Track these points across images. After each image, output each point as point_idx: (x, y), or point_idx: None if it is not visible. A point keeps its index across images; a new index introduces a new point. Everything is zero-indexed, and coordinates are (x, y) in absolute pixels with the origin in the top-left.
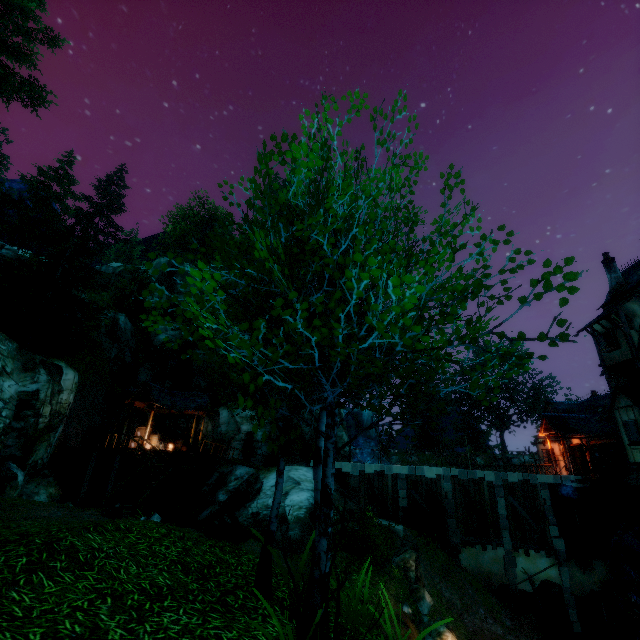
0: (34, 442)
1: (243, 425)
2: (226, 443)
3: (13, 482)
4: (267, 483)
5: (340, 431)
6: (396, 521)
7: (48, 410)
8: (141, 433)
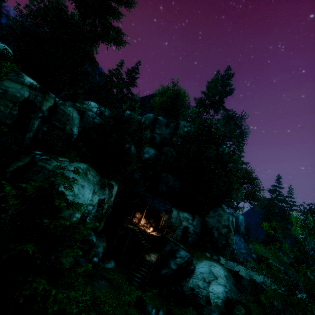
0: (100, 221)
1: (183, 222)
2: (174, 228)
3: (93, 248)
4: (198, 269)
5: (232, 236)
6: None
7: (106, 206)
8: (138, 216)
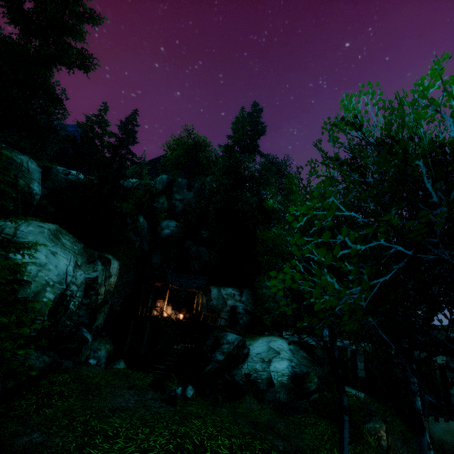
0: (96, 313)
1: (228, 300)
2: (217, 313)
3: (86, 345)
4: (253, 350)
5: None
6: (355, 387)
7: (103, 290)
8: (160, 304)
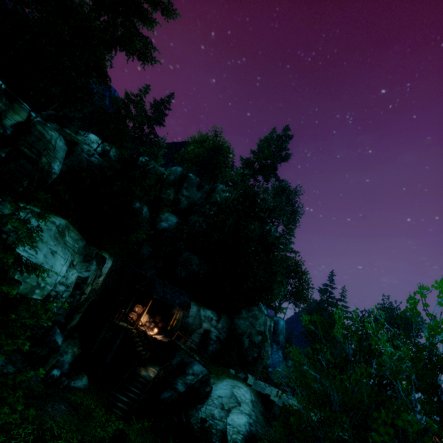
0: (74, 312)
1: (204, 323)
2: (189, 332)
3: (55, 354)
4: (215, 391)
5: (268, 347)
6: None
7: (89, 289)
8: (138, 309)
